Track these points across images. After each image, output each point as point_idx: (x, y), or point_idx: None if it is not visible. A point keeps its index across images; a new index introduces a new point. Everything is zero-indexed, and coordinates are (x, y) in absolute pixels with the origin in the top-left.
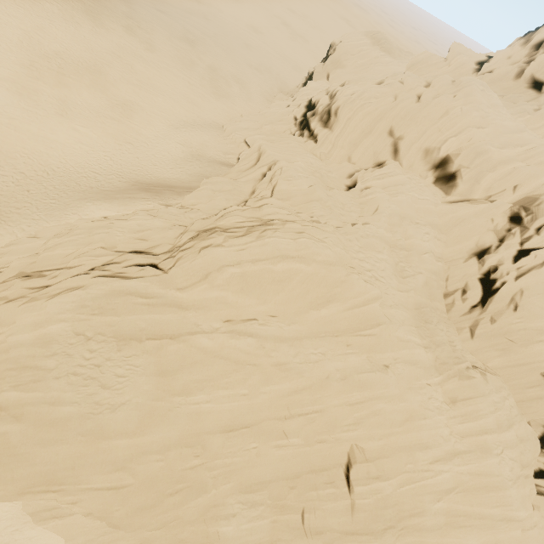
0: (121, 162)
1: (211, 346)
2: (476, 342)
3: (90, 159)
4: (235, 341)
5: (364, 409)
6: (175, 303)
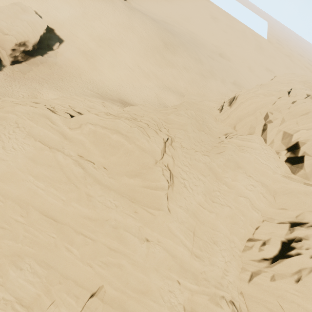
0: (122, 90)
1: (62, 162)
2: (250, 287)
3: (111, 84)
4: (74, 166)
5: (115, 257)
6: (63, 133)
